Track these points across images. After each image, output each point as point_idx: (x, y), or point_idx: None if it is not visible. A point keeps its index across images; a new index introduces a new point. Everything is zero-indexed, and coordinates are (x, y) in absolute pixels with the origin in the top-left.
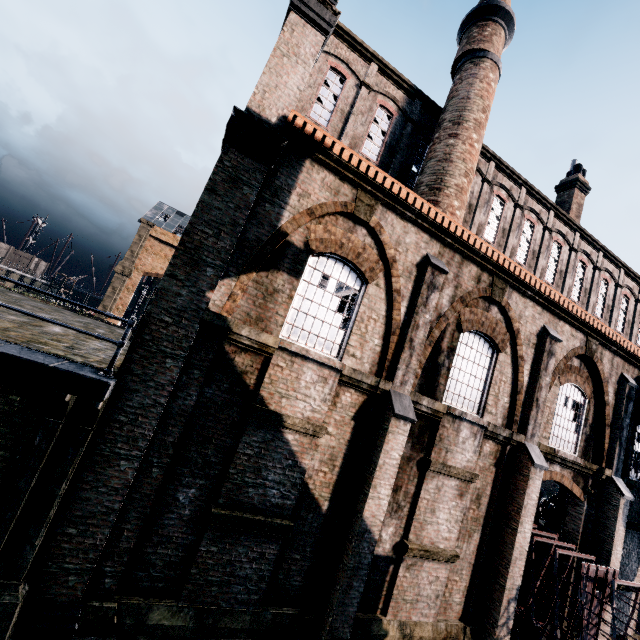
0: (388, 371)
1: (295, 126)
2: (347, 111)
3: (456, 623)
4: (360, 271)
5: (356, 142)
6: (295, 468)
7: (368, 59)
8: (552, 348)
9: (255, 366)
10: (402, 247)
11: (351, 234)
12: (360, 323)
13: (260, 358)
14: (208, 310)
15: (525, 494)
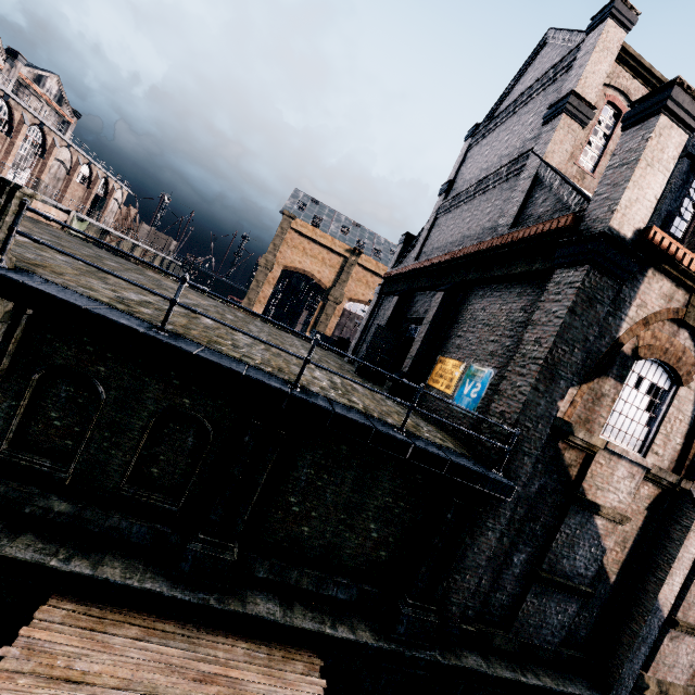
0: (686, 469)
1: (653, 243)
2: None
3: None
4: (676, 374)
5: None
6: (598, 547)
7: (651, 85)
8: None
9: (578, 460)
10: None
11: (674, 338)
12: (667, 423)
13: (582, 454)
14: (559, 418)
15: None
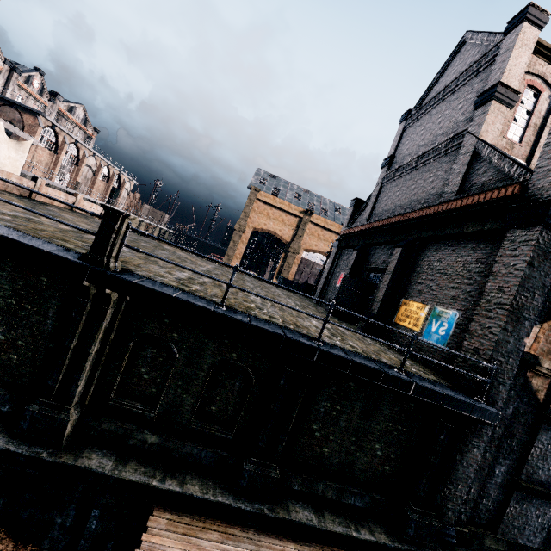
0: None
1: None
2: (539, 124)
3: None
4: None
5: None
6: None
7: None
8: None
9: (544, 386)
10: None
11: None
12: None
13: (547, 380)
14: (527, 352)
15: None
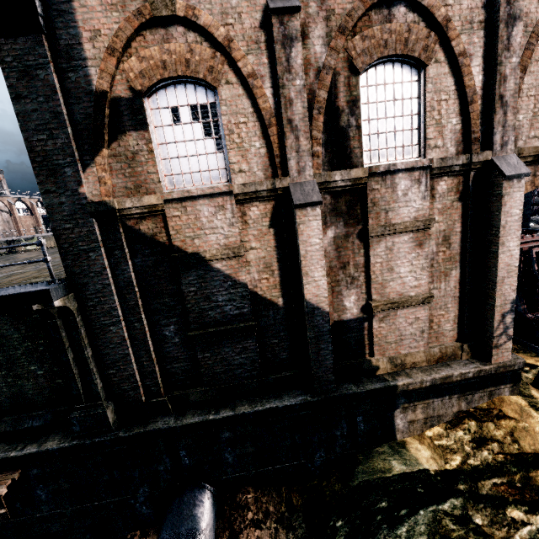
0: (282, 167)
1: None
2: None
3: (451, 345)
4: (201, 80)
5: None
6: (236, 286)
7: None
8: (513, 9)
9: (159, 226)
10: (232, 16)
11: (168, 44)
12: (231, 136)
13: (159, 218)
14: (88, 203)
15: (500, 214)
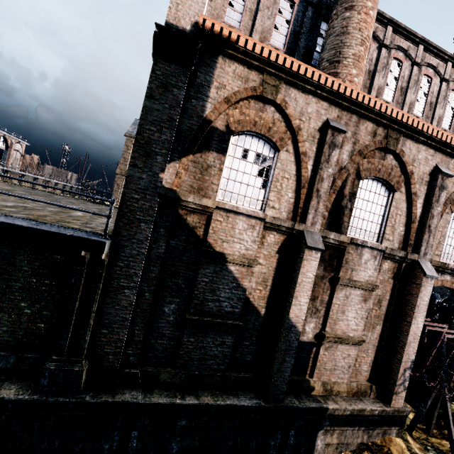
0: (301, 216)
1: (205, 29)
2: (255, 9)
3: (364, 383)
4: (272, 142)
5: (265, 35)
6: (238, 288)
7: None
8: (444, 183)
9: (202, 222)
10: (305, 117)
11: (262, 113)
12: (276, 182)
13: (204, 216)
14: (162, 187)
15: (418, 297)
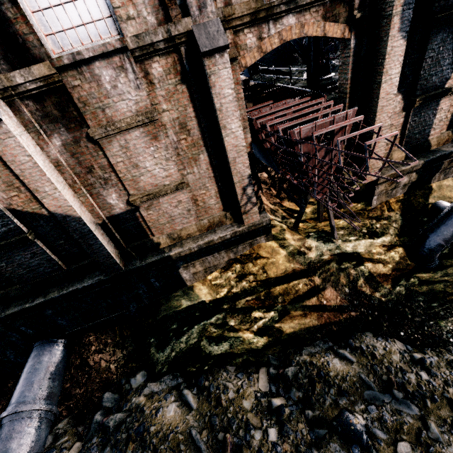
0: None
1: None
2: None
3: (218, 215)
4: None
5: None
6: None
7: None
8: None
9: None
10: None
11: None
12: None
13: None
14: None
15: (213, 97)
